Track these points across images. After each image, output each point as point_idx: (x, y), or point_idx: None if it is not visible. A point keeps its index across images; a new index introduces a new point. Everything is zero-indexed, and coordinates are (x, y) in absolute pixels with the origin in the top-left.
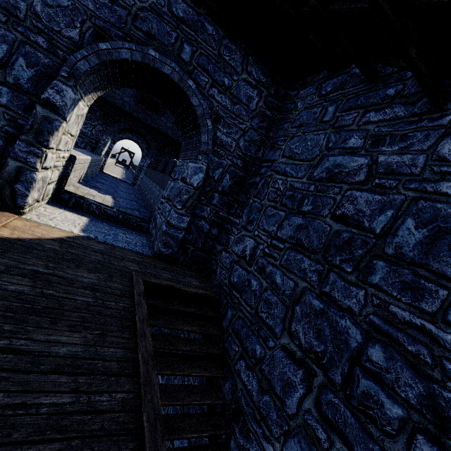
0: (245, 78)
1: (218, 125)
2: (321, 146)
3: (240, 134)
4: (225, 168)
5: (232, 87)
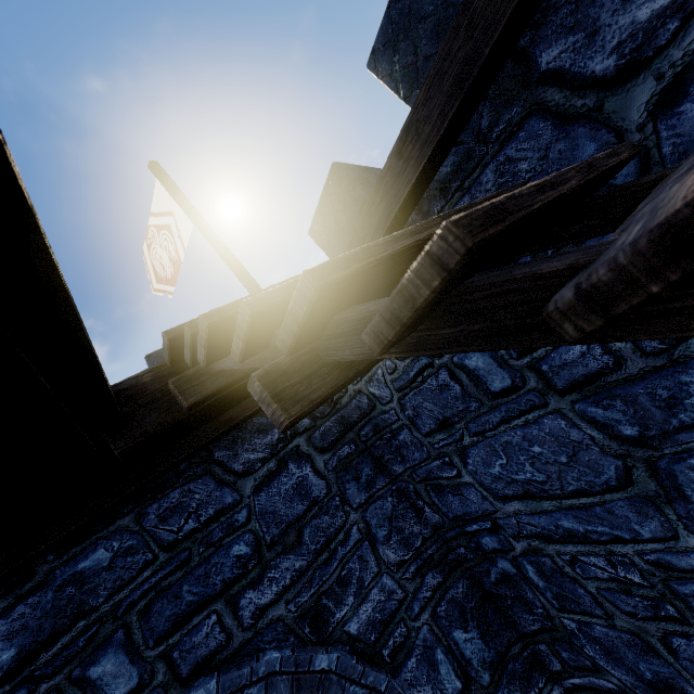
0: (253, 486)
1: (330, 621)
2: (596, 443)
3: (370, 550)
4: (436, 637)
5: (260, 533)
